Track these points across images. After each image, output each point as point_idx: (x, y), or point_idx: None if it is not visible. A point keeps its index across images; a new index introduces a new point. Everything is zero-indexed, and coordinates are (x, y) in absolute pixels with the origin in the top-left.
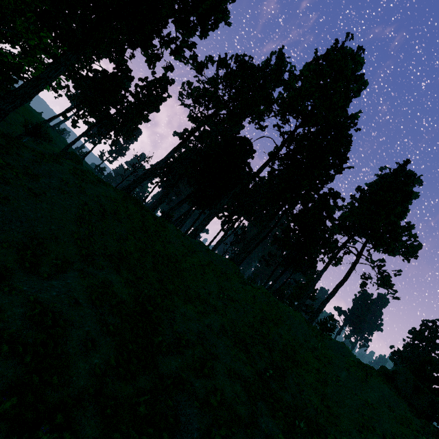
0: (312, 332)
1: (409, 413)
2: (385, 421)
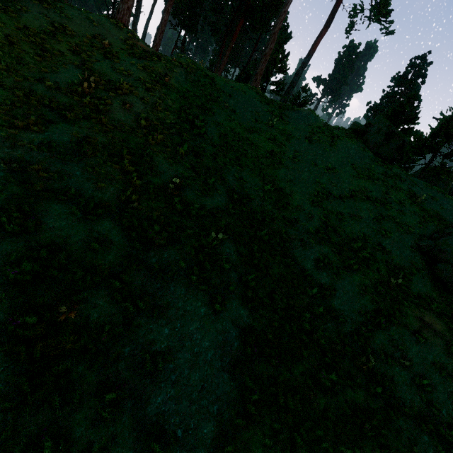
0: (267, 107)
1: (374, 164)
2: (345, 181)
